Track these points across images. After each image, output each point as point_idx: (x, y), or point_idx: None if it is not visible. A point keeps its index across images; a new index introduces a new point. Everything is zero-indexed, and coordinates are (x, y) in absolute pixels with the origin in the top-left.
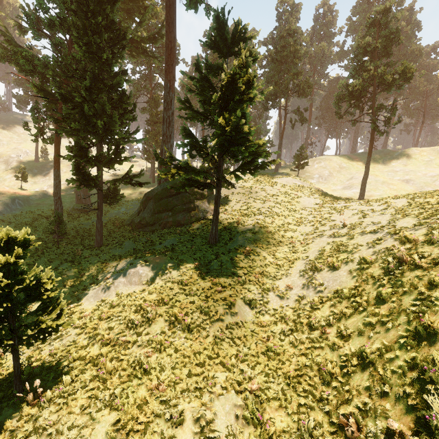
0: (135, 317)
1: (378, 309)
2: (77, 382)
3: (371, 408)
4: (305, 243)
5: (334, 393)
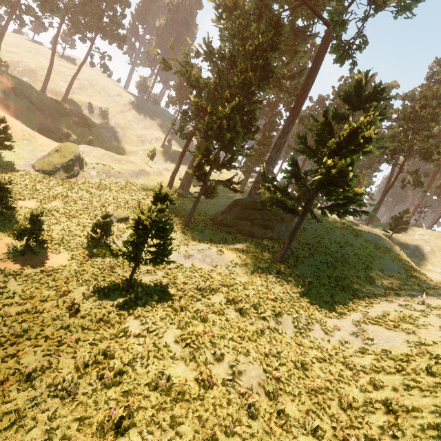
0: (203, 284)
1: (423, 379)
2: (159, 302)
3: (376, 440)
4: (370, 301)
5: (346, 418)
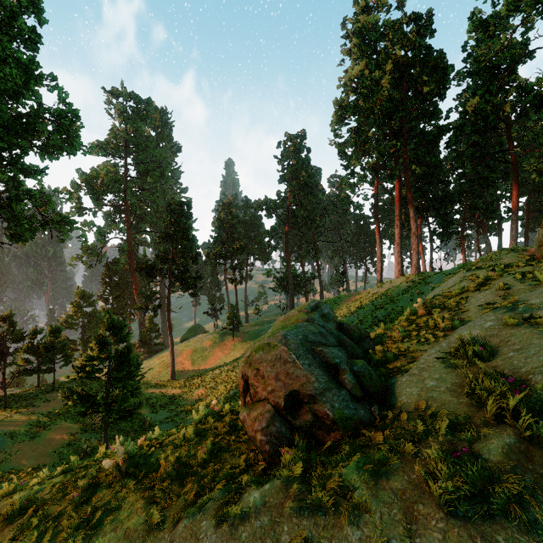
0: None
1: None
2: None
3: None
4: None
5: None
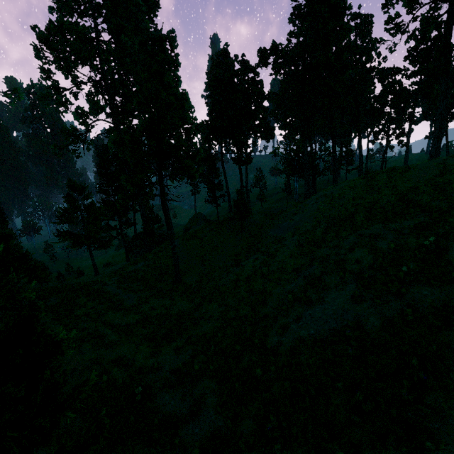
0: None
1: None
2: None
3: None
4: None
5: None
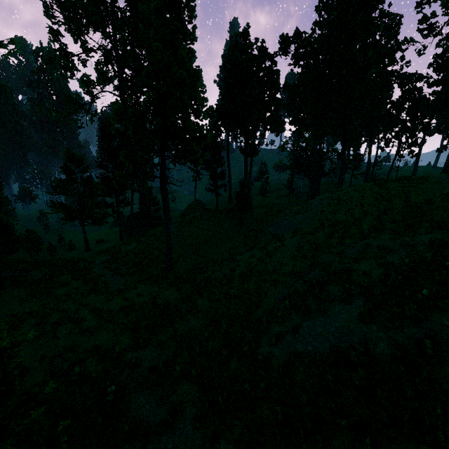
0: None
1: None
2: None
3: None
4: None
5: None
